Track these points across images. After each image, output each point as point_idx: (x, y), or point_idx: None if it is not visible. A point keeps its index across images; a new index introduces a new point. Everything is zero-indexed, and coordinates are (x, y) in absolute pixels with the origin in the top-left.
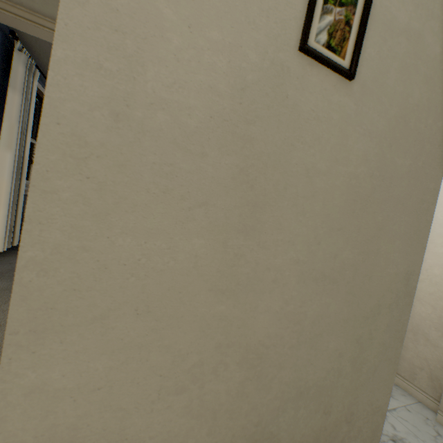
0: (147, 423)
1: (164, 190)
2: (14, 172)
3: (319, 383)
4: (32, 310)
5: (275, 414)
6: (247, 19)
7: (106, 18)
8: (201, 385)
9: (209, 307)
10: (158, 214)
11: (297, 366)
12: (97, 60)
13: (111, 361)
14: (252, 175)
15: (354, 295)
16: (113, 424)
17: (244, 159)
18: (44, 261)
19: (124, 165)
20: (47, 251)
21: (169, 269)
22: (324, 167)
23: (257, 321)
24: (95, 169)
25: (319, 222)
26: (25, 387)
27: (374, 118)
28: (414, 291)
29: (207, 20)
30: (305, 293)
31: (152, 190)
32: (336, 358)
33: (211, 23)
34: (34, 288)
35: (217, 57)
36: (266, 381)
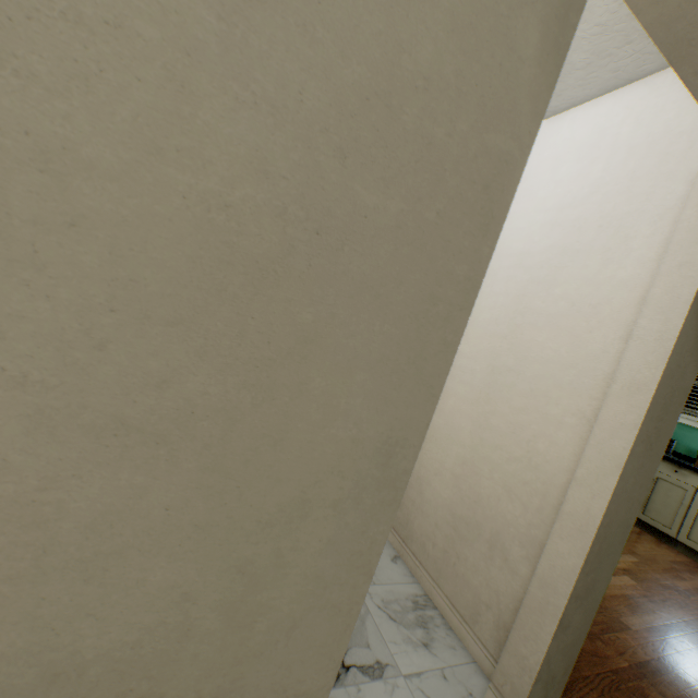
0: None
1: None
2: None
3: (120, 653)
4: None
5: None
6: None
7: None
8: None
9: None
10: None
11: (43, 620)
12: None
13: None
14: None
15: (230, 476)
16: None
17: None
18: None
19: None
20: None
21: None
22: (112, 160)
23: None
24: None
25: (101, 296)
26: None
27: (292, 75)
28: (406, 479)
29: None
30: (59, 459)
31: None
32: (173, 604)
33: None
34: None
35: None
36: None
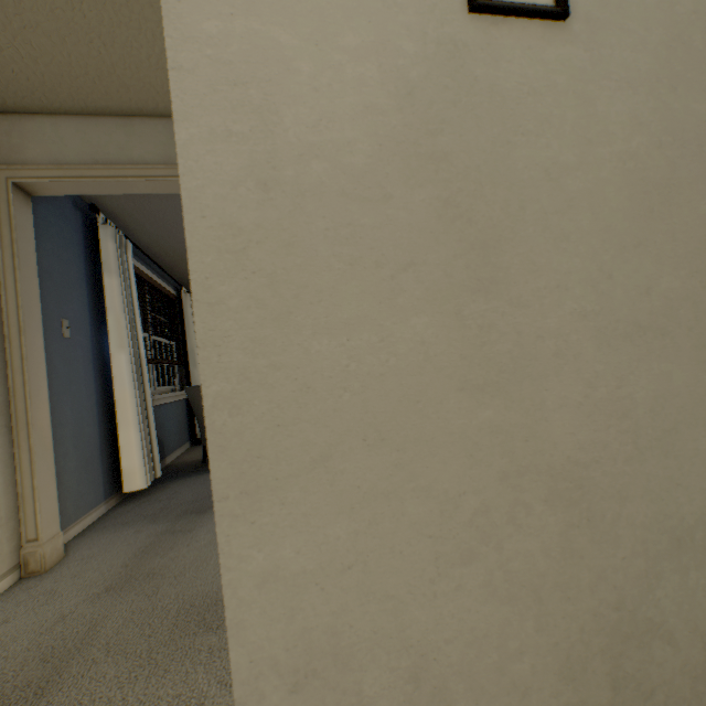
0: (433, 618)
1: (350, 262)
2: (134, 377)
3: None
4: (236, 464)
5: (643, 585)
6: (385, 5)
7: (220, 76)
8: (496, 545)
9: (467, 417)
10: (353, 296)
11: (653, 492)
12: (225, 127)
13: (353, 523)
14: (465, 204)
15: None
16: (385, 623)
17: (445, 186)
18: (233, 394)
19: (290, 243)
20: (232, 381)
21: (392, 371)
22: (572, 159)
23: (552, 425)
24: (258, 259)
25: (597, 244)
26: (255, 575)
27: (627, 59)
28: None
29: (335, 28)
30: (617, 363)
31: (335, 265)
32: None
33: (341, 30)
34: (231, 434)
35: (362, 67)
36: (605, 527)
